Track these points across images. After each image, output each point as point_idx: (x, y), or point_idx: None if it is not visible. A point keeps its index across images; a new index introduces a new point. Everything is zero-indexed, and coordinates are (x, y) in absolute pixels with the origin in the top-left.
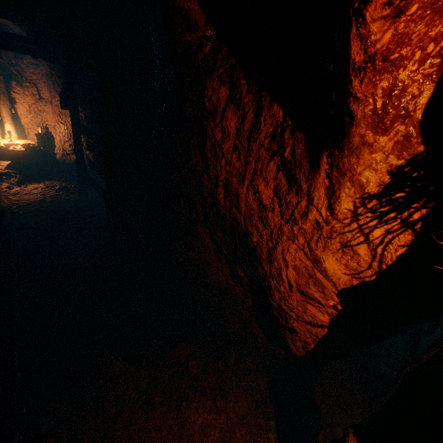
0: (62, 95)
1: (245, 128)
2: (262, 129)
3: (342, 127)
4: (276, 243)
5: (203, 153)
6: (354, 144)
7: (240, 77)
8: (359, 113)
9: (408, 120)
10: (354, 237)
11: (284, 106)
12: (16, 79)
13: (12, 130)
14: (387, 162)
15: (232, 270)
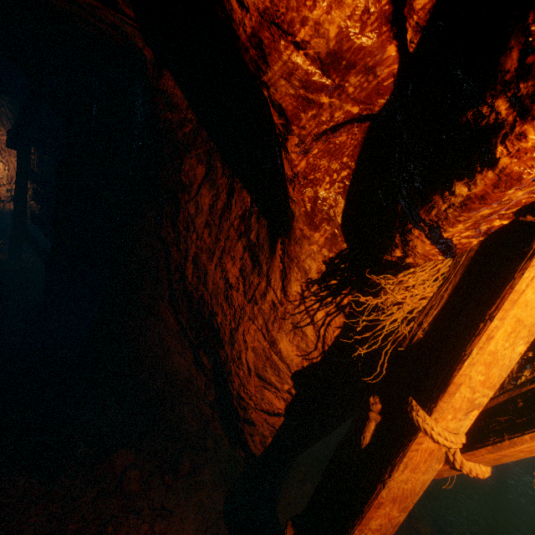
0: (12, 133)
1: (218, 207)
2: (233, 210)
3: (289, 220)
4: (238, 324)
5: (176, 224)
6: (297, 235)
7: (217, 160)
8: (297, 212)
9: (332, 222)
10: (303, 319)
11: (252, 194)
12: None
13: None
14: (322, 253)
15: (195, 357)
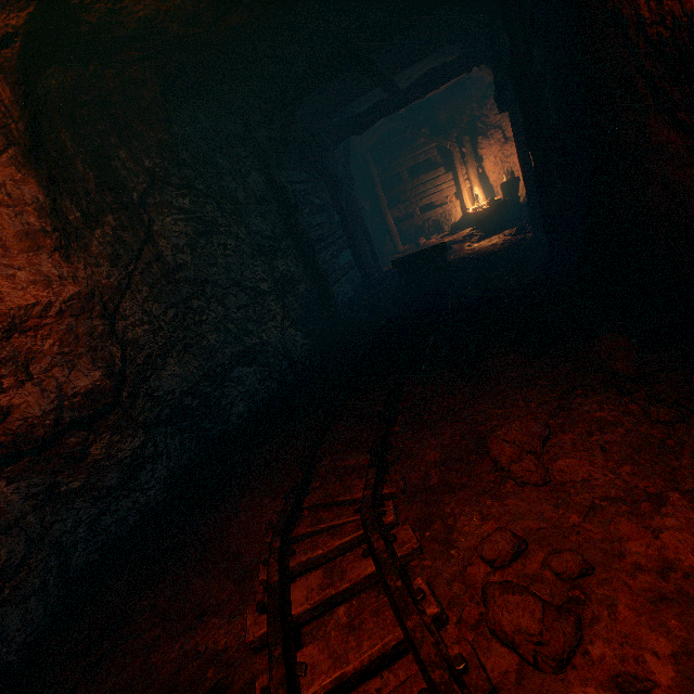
0: (495, 94)
1: None
2: None
3: None
4: None
5: None
6: None
7: None
8: None
9: None
10: None
11: None
12: (481, 132)
13: (480, 193)
14: None
15: None
